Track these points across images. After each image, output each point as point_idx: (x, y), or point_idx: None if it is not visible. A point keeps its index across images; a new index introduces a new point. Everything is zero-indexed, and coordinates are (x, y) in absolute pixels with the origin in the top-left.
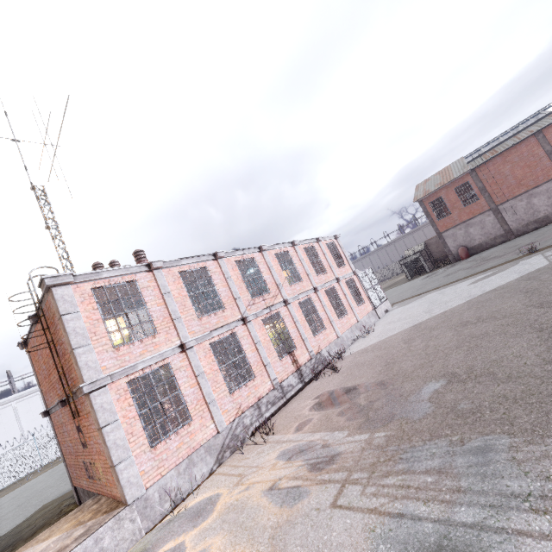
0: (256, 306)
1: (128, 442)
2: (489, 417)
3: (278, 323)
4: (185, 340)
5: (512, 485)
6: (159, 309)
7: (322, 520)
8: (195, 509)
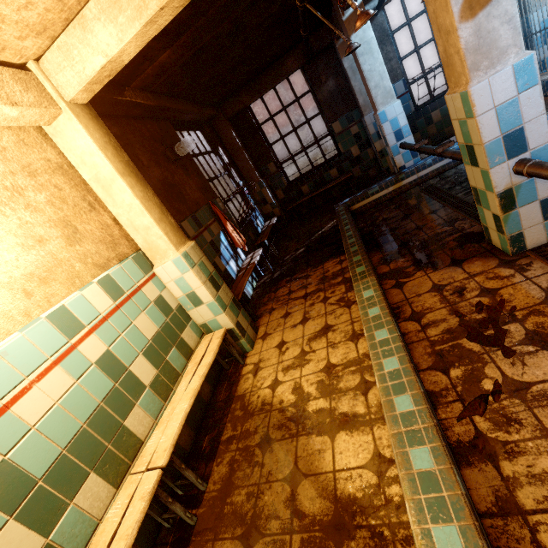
0: None
1: None
2: None
3: None
4: None
5: None
6: None
7: None
8: None
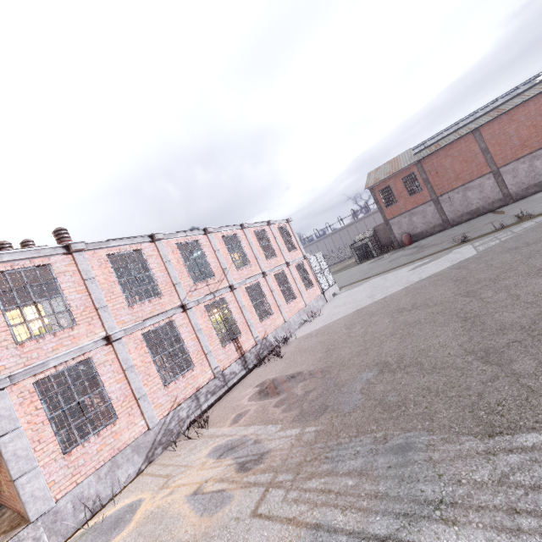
0: (198, 292)
1: (33, 451)
2: (412, 412)
3: (222, 309)
4: (111, 331)
5: (426, 489)
6: (79, 297)
7: (239, 533)
8: (113, 518)
